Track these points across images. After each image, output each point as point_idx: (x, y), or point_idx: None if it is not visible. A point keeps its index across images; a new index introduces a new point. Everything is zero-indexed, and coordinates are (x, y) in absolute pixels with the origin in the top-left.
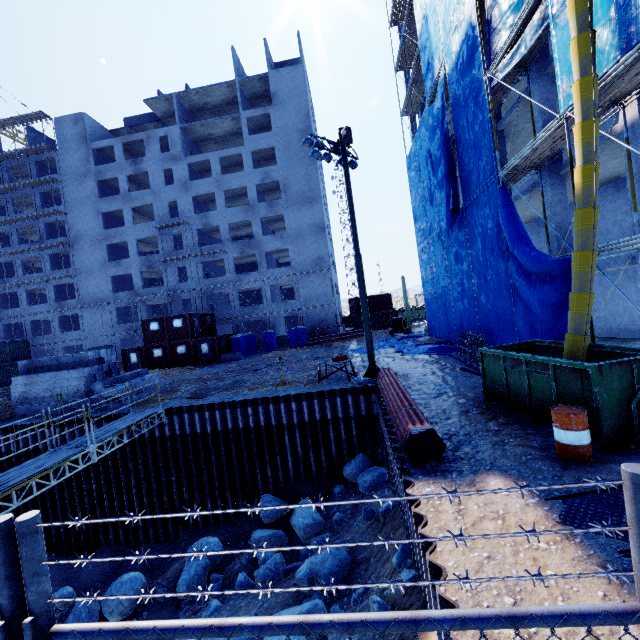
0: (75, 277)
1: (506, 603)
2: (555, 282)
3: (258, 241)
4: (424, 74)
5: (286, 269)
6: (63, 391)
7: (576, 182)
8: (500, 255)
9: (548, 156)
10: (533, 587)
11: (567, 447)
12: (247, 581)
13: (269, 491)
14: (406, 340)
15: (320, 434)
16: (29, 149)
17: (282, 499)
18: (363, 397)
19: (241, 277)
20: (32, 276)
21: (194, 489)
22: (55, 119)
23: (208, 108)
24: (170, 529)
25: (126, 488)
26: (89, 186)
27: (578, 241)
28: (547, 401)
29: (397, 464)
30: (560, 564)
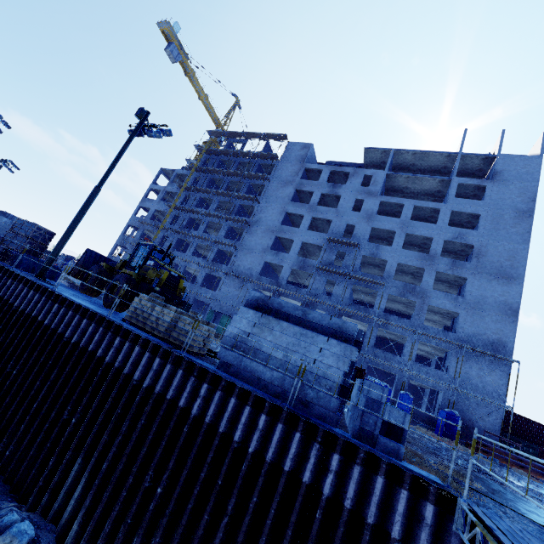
0: (238, 249)
1: None
2: None
3: (424, 291)
4: None
5: (448, 334)
6: (303, 363)
7: None
8: None
9: None
10: None
11: None
12: None
13: None
14: None
15: None
16: (262, 154)
17: None
18: None
19: (389, 317)
20: (208, 235)
21: None
22: (289, 142)
23: (411, 169)
24: None
25: None
26: (288, 190)
27: None
28: None
29: None
30: None
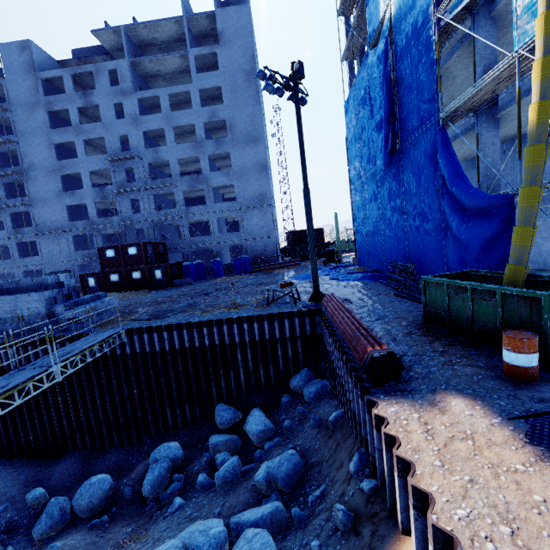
0: (31, 206)
1: (504, 533)
2: (490, 217)
3: (206, 177)
4: (368, 17)
5: (232, 203)
6: (24, 313)
7: (531, 119)
8: (435, 193)
9: (487, 99)
10: (526, 514)
11: (517, 368)
12: (207, 480)
13: (223, 401)
14: (339, 269)
15: (269, 351)
16: None
17: (235, 408)
18: (308, 319)
19: (190, 210)
20: None
21: (154, 400)
22: (0, 45)
23: (156, 44)
24: (133, 435)
25: (90, 400)
26: (40, 116)
27: (527, 177)
28: (490, 325)
29: (354, 383)
30: (544, 488)
